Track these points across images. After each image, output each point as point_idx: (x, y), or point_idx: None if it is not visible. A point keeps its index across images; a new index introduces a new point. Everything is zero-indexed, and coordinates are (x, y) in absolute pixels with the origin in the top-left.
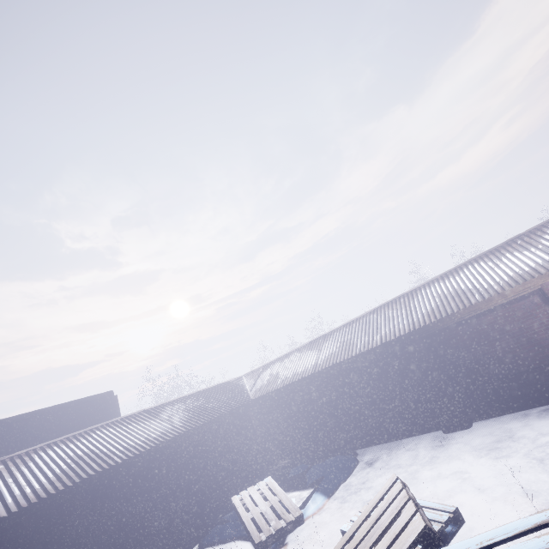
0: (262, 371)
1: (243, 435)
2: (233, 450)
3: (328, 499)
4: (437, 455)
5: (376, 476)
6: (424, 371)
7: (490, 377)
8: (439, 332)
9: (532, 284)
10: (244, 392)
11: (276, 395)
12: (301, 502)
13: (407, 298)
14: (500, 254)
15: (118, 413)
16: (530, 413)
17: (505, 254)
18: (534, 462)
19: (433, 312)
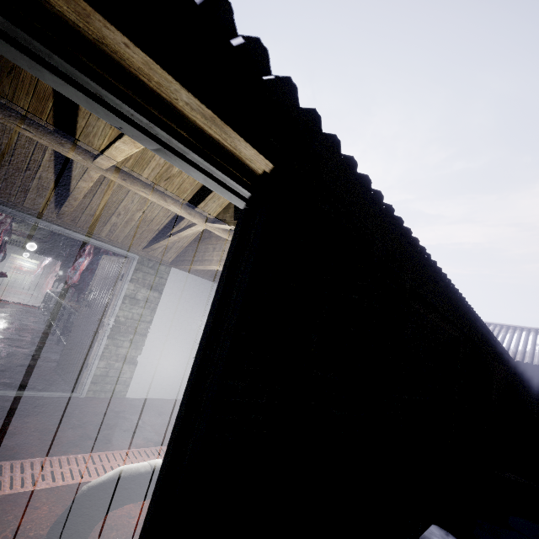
0: (499, 329)
1: None
2: None
3: None
4: None
5: None
6: None
7: None
8: None
9: None
10: None
11: None
12: None
13: None
14: None
15: None
16: None
17: None
18: None
19: None
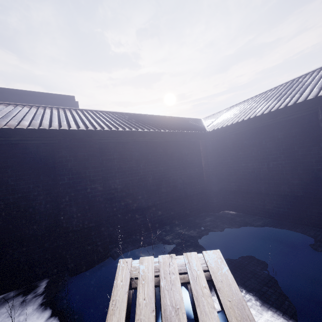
0: (226, 110)
1: (186, 167)
2: (170, 179)
3: None
4: None
5: None
6: None
7: None
8: None
9: None
10: (200, 126)
11: (249, 126)
12: None
13: None
14: None
15: None
16: None
17: None
18: None
19: None
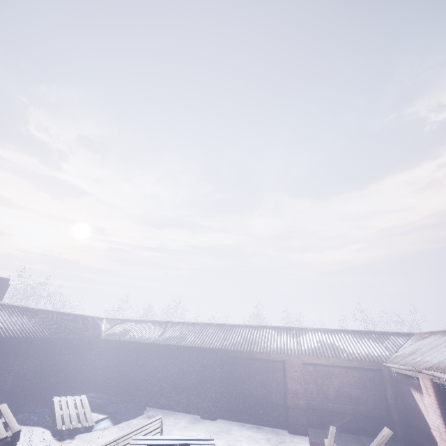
0: (120, 322)
1: (80, 360)
2: (68, 367)
3: (113, 425)
4: (188, 426)
5: None
6: (212, 375)
7: (240, 396)
8: (232, 357)
9: (282, 356)
10: (100, 331)
11: (120, 344)
12: (97, 419)
13: (230, 328)
14: (283, 332)
15: (2, 297)
16: (247, 425)
17: (285, 333)
18: None
19: (235, 344)
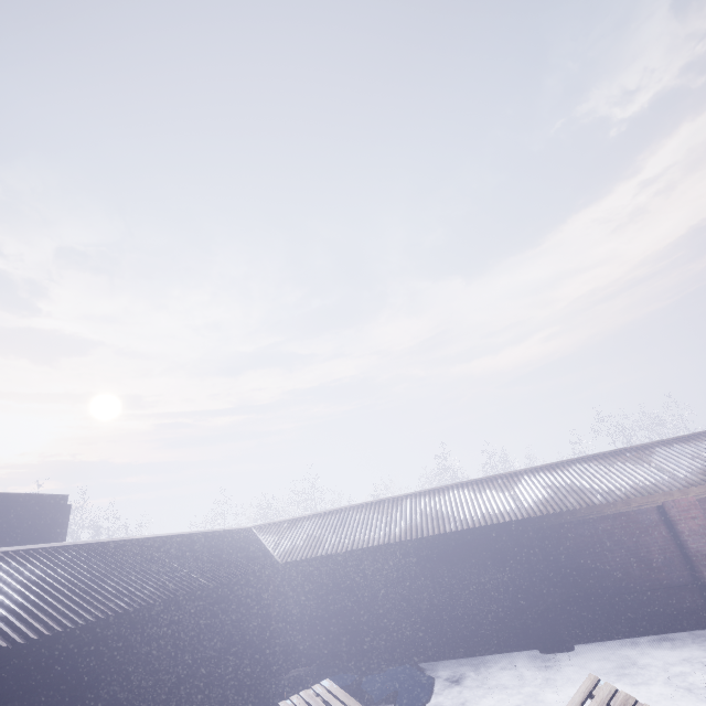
0: (288, 526)
1: (258, 614)
2: (244, 635)
3: None
4: (548, 677)
5: (471, 698)
6: (532, 569)
7: (599, 592)
8: (552, 527)
9: (655, 499)
10: (265, 550)
11: (322, 563)
12: None
13: (508, 480)
14: (611, 461)
15: (64, 534)
16: (637, 641)
17: (617, 462)
18: (678, 692)
19: (549, 503)
